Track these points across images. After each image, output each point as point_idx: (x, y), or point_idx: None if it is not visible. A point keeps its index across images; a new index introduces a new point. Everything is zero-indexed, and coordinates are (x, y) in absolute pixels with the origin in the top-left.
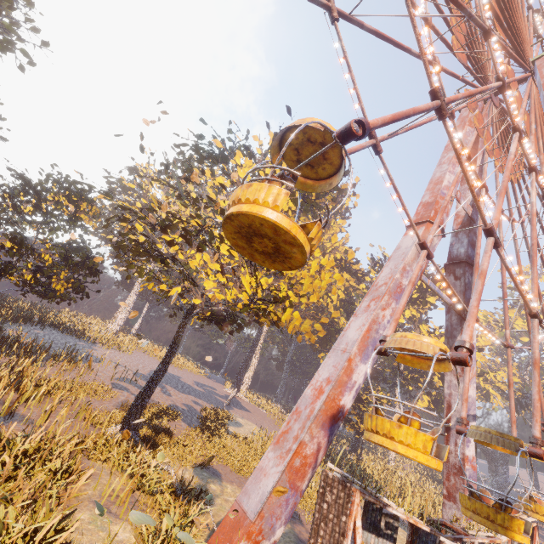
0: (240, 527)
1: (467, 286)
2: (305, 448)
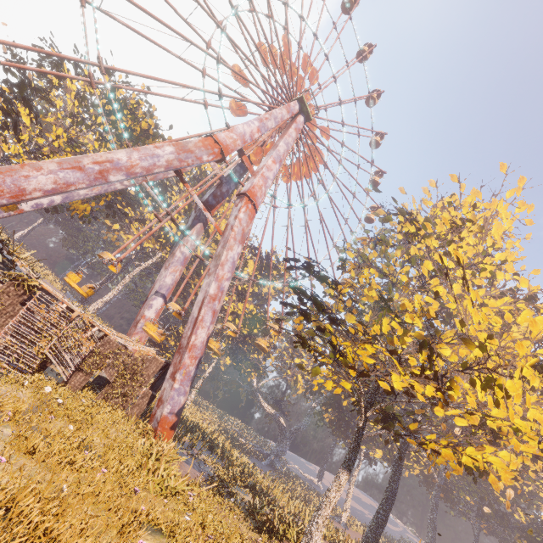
0: None
1: (197, 217)
2: None
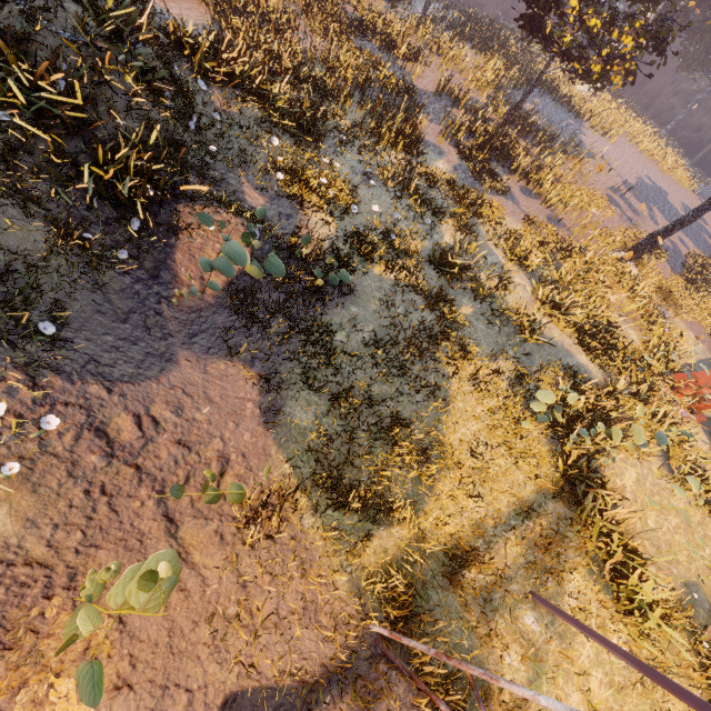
0: None
1: None
2: None
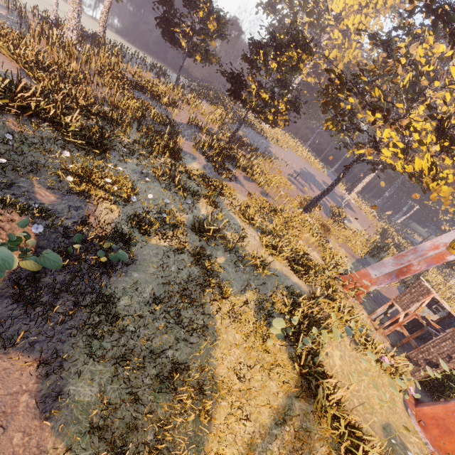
0: (366, 277)
1: None
2: (412, 267)
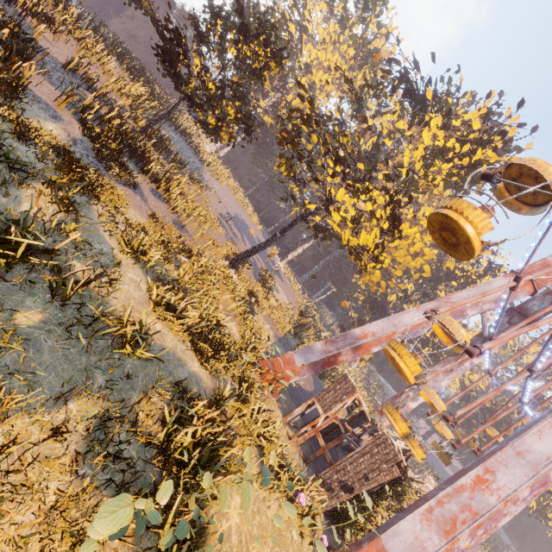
0: (290, 365)
1: None
2: (339, 356)
